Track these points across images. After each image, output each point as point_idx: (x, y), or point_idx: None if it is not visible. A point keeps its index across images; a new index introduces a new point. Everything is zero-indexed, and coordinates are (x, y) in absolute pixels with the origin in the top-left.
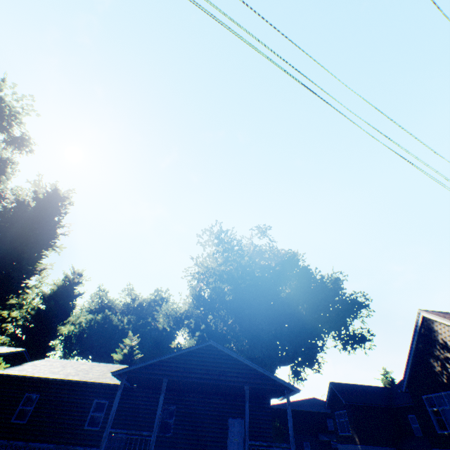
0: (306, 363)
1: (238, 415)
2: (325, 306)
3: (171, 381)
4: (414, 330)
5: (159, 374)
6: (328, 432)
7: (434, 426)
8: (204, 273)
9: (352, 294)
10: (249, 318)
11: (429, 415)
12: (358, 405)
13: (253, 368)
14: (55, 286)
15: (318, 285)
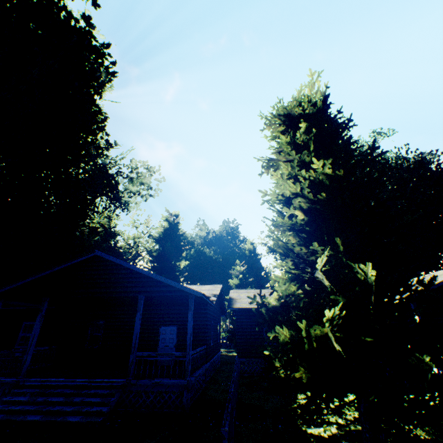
0: None
1: None
2: None
3: None
4: None
5: None
6: None
7: None
8: None
9: None
10: None
11: None
12: None
13: None
14: (161, 229)
15: None
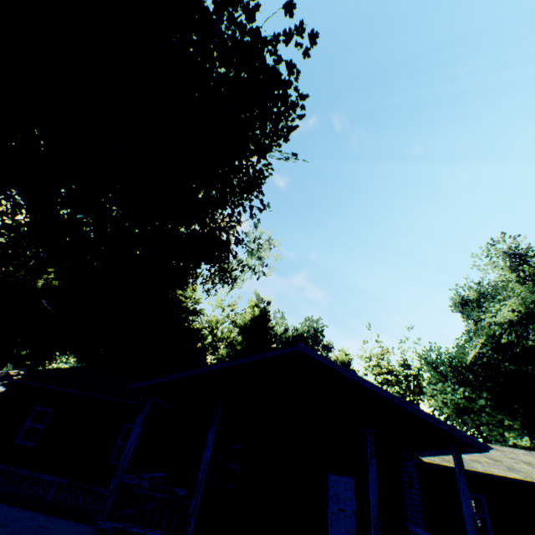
0: None
1: None
2: None
3: None
4: None
5: None
6: None
7: None
8: (522, 312)
9: None
10: None
11: None
12: None
13: None
14: (248, 316)
15: None
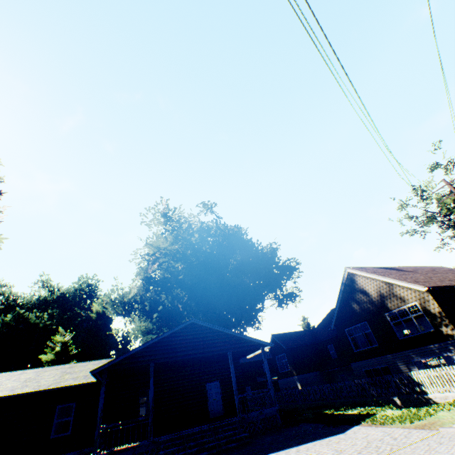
0: (252, 323)
1: (213, 379)
2: (265, 273)
3: (156, 364)
4: (341, 283)
5: (144, 361)
6: (264, 374)
7: (352, 348)
8: (156, 254)
9: (286, 260)
10: (203, 292)
11: (349, 341)
12: (295, 347)
13: (233, 336)
14: None
15: (260, 256)
